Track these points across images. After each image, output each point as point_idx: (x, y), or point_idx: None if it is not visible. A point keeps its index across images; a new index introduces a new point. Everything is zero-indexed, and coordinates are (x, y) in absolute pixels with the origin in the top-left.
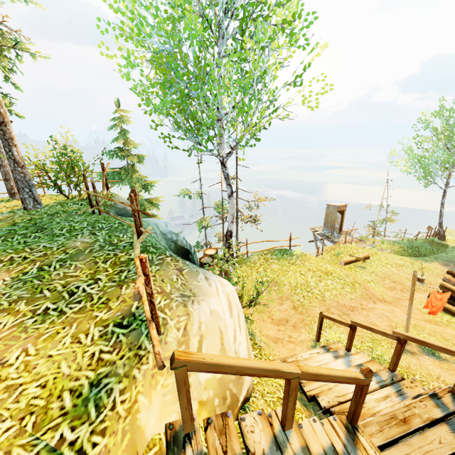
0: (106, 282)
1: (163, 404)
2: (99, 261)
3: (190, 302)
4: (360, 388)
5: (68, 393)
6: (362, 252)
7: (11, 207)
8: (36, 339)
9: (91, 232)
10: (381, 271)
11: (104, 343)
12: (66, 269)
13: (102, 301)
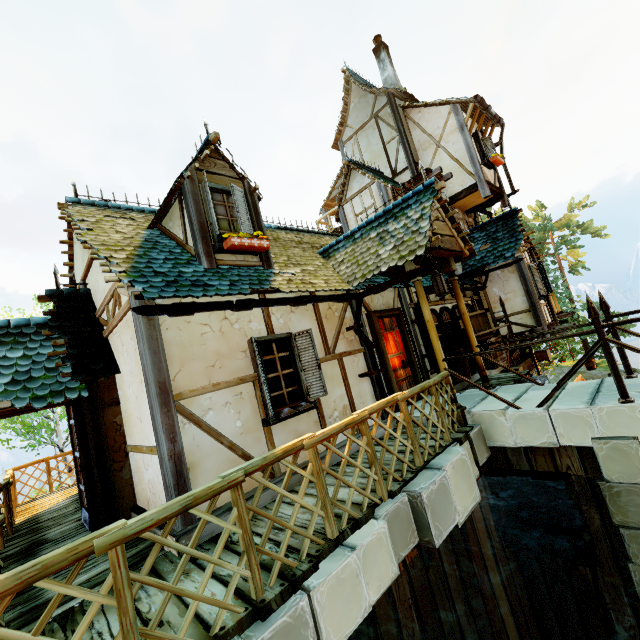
0: None
1: None
2: None
3: None
4: None
5: None
6: None
7: None
8: None
9: None
10: None
11: None
12: None
13: None
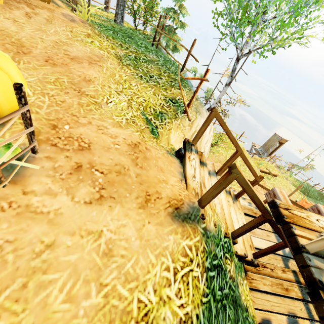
0: (165, 81)
1: (176, 139)
2: (161, 70)
3: (198, 113)
4: (253, 183)
5: (152, 109)
6: (275, 172)
7: (106, 15)
8: (140, 84)
9: (156, 55)
10: (278, 186)
11: (165, 102)
12: (147, 65)
13: (164, 88)
